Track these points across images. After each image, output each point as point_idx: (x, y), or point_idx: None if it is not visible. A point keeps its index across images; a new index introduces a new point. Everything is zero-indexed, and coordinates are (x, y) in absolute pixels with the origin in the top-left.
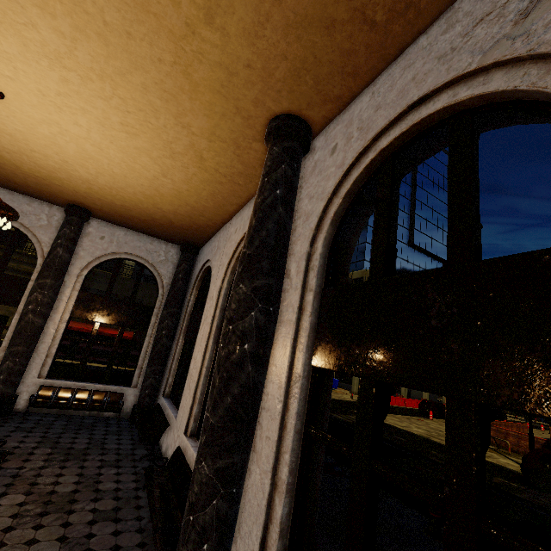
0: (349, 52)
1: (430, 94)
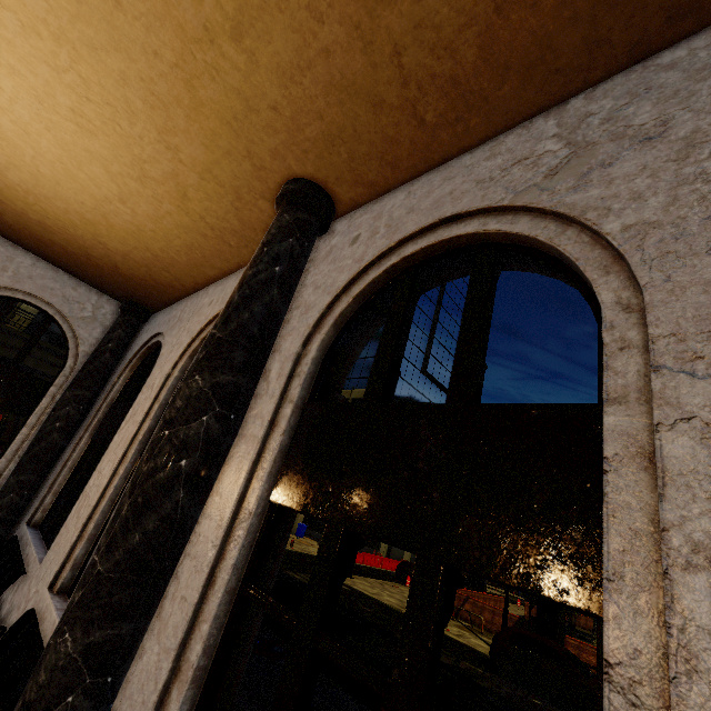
0: (393, 141)
1: (463, 214)
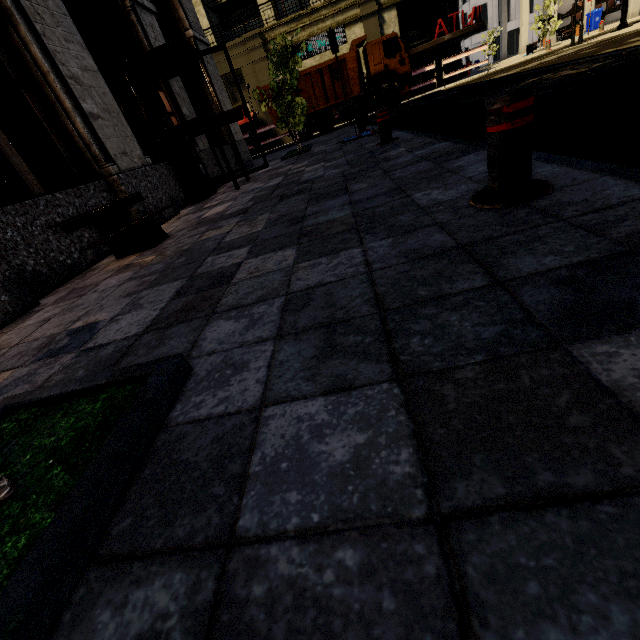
0: None
1: None
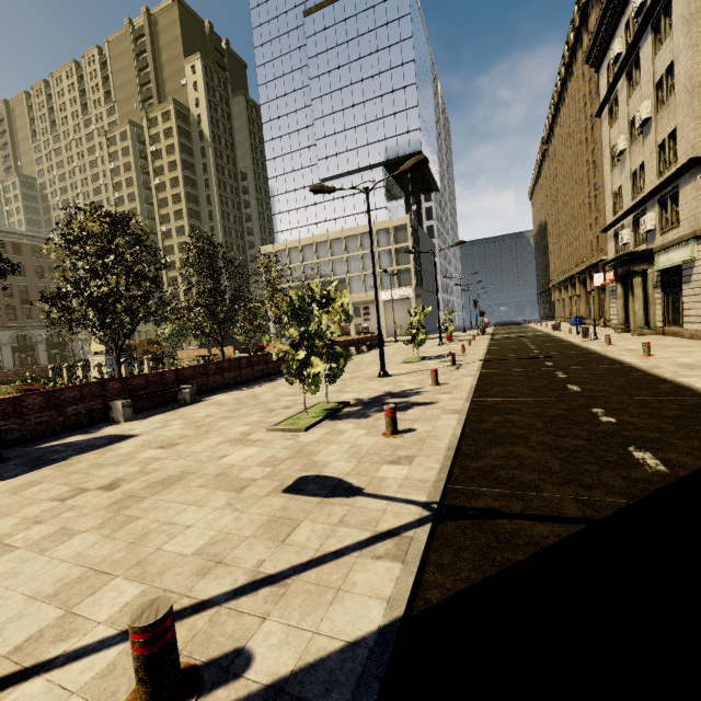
0: None
1: None
